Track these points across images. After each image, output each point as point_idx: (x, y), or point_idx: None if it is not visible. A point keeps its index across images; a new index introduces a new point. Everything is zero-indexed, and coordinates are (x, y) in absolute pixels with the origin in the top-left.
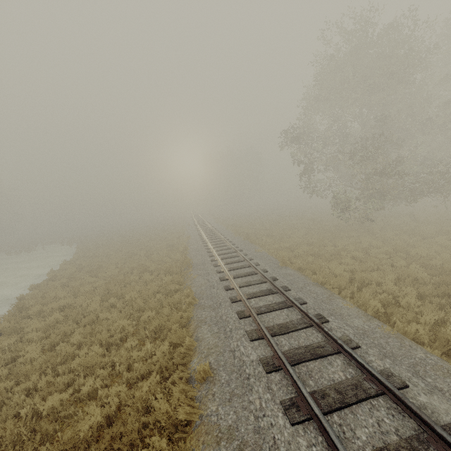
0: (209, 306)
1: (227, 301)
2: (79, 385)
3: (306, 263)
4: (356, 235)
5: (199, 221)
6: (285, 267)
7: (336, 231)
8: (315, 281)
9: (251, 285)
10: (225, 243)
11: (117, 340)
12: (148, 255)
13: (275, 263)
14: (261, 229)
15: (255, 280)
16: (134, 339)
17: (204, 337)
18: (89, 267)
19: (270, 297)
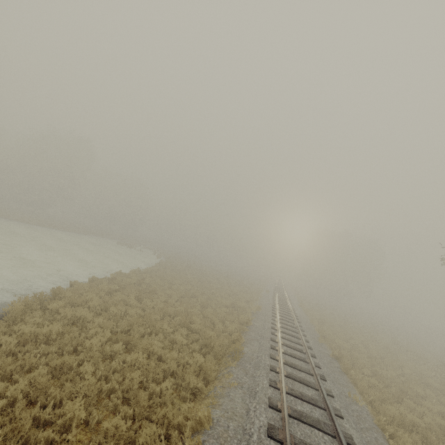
0: None
1: None
2: None
3: None
4: None
5: (280, 293)
6: None
7: None
8: None
9: None
10: (302, 346)
11: None
12: (205, 305)
13: None
14: (363, 351)
15: None
16: None
17: None
18: (148, 286)
19: None
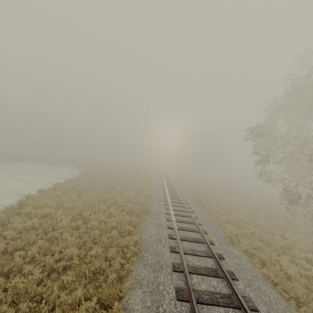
0: (151, 264)
1: (169, 266)
2: (1, 310)
3: (252, 247)
4: (304, 232)
5: (166, 176)
6: (232, 245)
7: (283, 221)
8: (265, 276)
9: (197, 255)
10: (181, 201)
11: (60, 268)
12: (122, 191)
13: (222, 237)
14: (212, 197)
15: (201, 251)
16: (74, 274)
17: (133, 308)
18: (81, 188)
19: (215, 281)
